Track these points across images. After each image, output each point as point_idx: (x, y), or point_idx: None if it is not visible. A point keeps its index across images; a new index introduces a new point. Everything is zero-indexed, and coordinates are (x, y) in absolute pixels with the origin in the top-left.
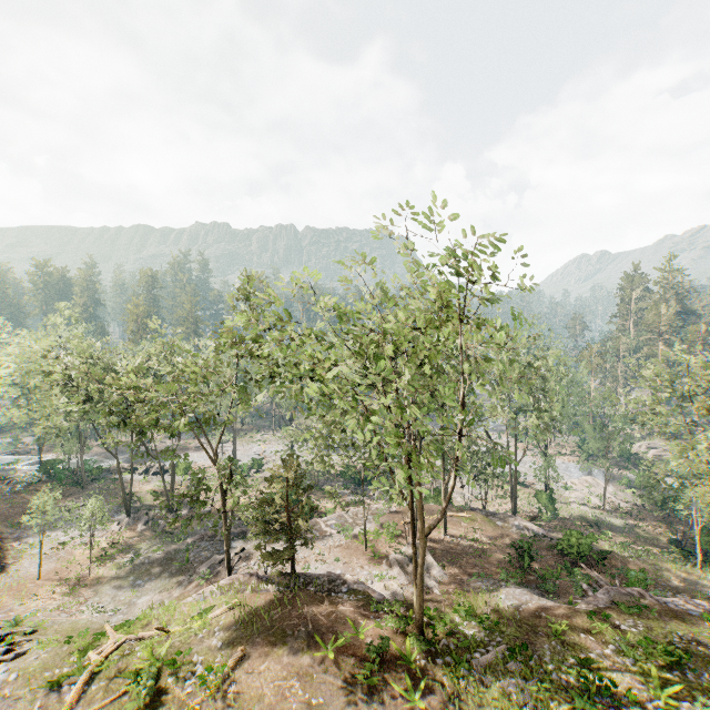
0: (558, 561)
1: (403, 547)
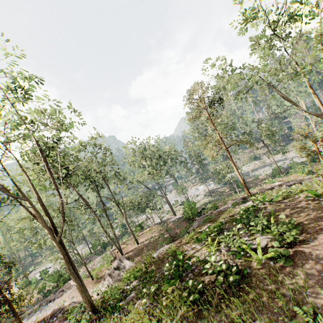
0: (188, 223)
1: (113, 264)
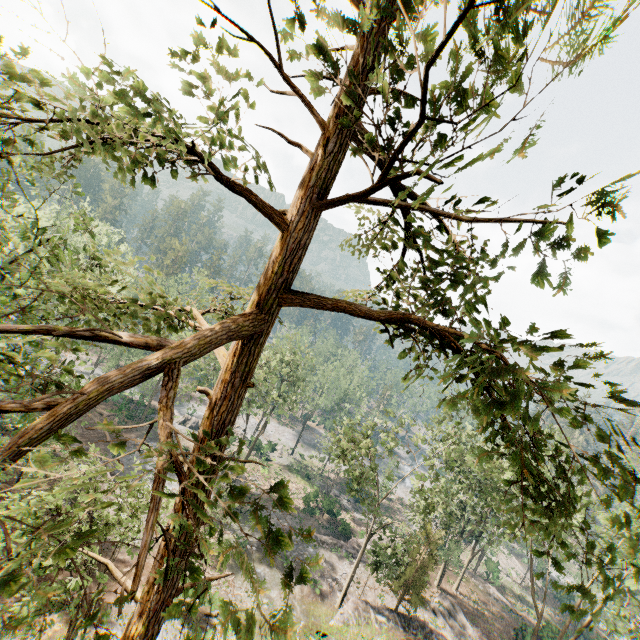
0: None
1: (437, 596)
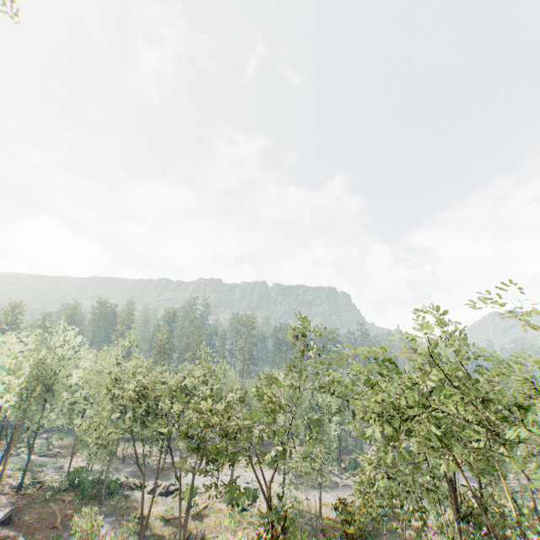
0: None
1: None
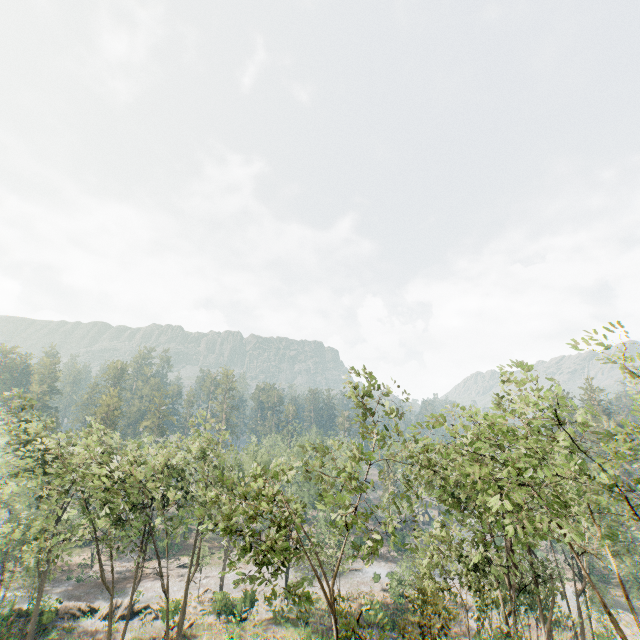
0: None
1: None
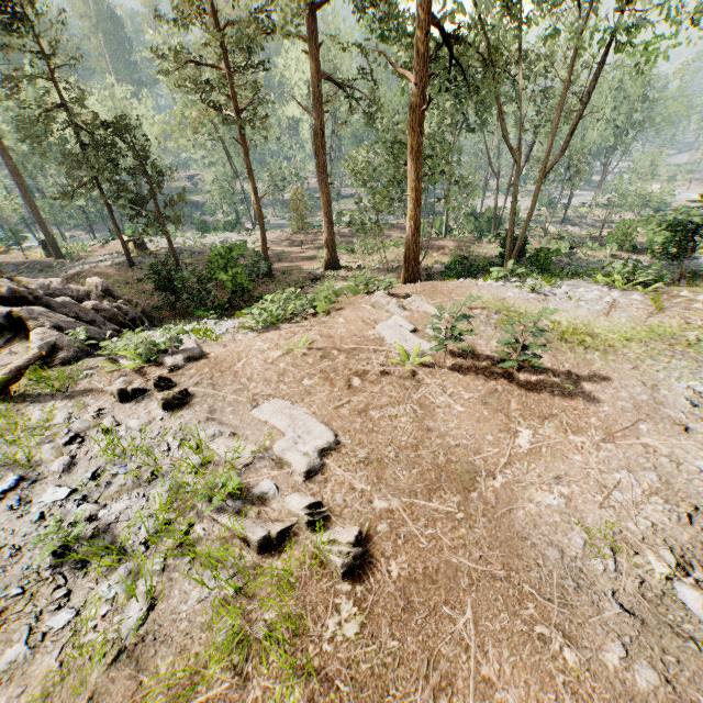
0: None
1: None
